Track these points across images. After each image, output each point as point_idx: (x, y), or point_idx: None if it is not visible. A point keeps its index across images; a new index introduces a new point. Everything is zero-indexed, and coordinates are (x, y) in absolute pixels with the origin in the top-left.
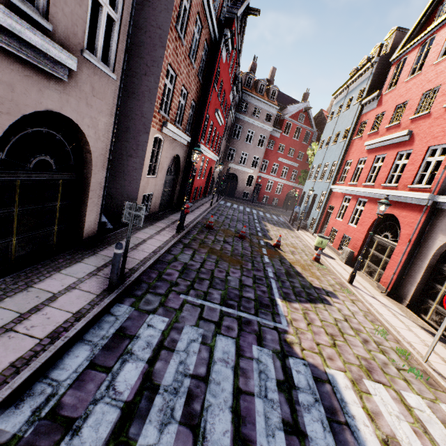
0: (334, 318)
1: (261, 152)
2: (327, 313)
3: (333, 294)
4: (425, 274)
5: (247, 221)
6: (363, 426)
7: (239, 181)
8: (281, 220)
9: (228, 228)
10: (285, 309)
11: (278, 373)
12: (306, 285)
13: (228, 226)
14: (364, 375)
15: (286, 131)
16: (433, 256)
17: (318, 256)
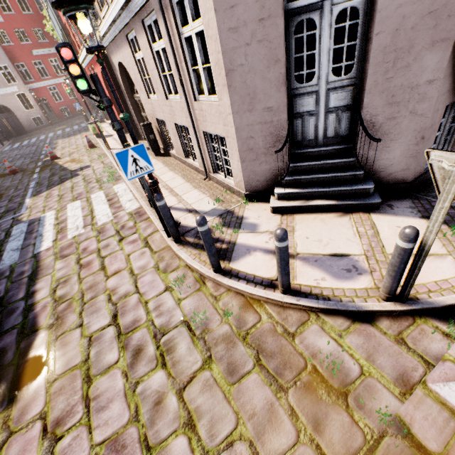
0: (73, 183)
1: (2, 57)
2: (69, 184)
3: (88, 166)
4: (135, 110)
5: (33, 152)
6: (48, 226)
7: (13, 110)
8: (82, 126)
9: (1, 173)
10: (30, 202)
11: (0, 238)
12: (66, 174)
13: (4, 170)
14: (71, 202)
15: (5, 6)
16: (127, 93)
17: (90, 143)
